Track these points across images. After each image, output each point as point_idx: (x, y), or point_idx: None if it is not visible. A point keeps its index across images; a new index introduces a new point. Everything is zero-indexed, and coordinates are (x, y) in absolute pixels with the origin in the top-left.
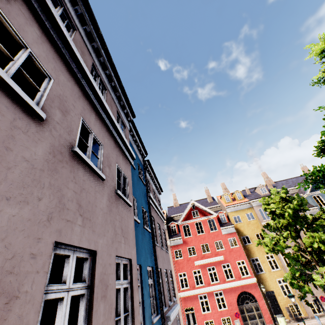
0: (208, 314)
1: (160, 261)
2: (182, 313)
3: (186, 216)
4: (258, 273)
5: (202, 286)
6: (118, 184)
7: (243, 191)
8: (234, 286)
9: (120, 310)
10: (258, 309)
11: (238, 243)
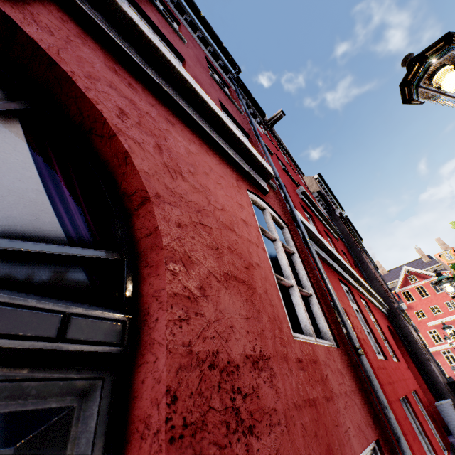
0: None
1: None
2: None
3: (402, 282)
4: None
5: (442, 343)
6: None
7: None
8: None
9: None
10: None
11: None
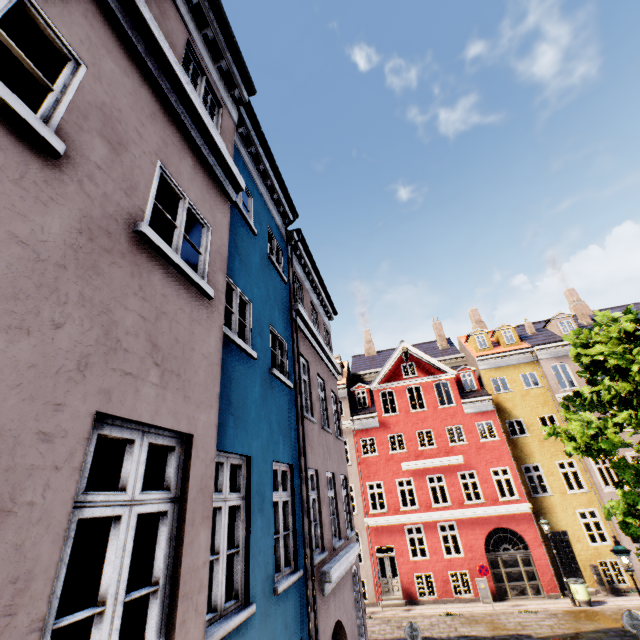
0: (424, 561)
1: (316, 454)
2: (370, 554)
3: (389, 373)
4: (537, 495)
5: (415, 510)
6: (193, 250)
7: (519, 328)
8: (481, 515)
9: (108, 585)
10: (530, 562)
11: (499, 433)
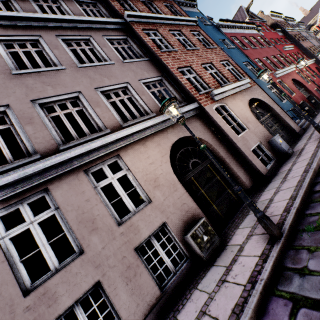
0: None
1: None
2: None
3: None
4: None
5: None
6: None
7: None
8: None
9: None
10: None
11: None
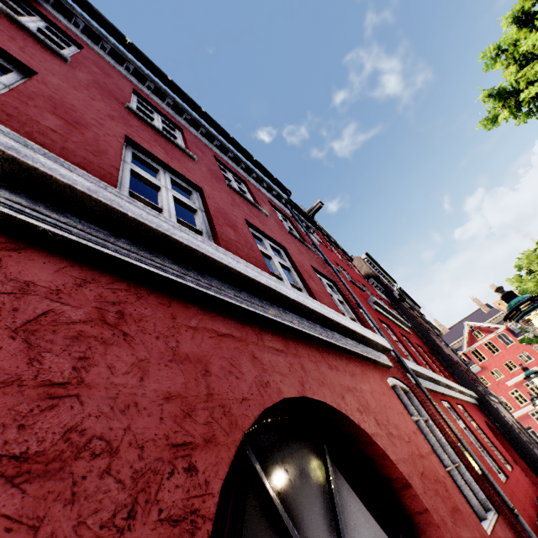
0: None
1: None
2: None
3: (468, 340)
4: None
5: (528, 403)
6: None
7: None
8: None
9: None
10: None
11: None
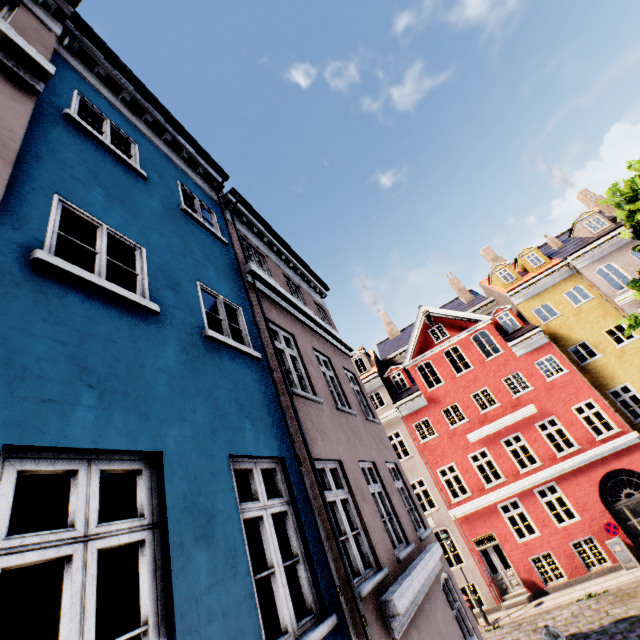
0: (535, 540)
1: (333, 440)
2: (469, 551)
3: (419, 344)
4: (639, 419)
5: (502, 484)
6: None
7: (542, 248)
8: (582, 464)
9: None
10: None
11: (565, 365)
